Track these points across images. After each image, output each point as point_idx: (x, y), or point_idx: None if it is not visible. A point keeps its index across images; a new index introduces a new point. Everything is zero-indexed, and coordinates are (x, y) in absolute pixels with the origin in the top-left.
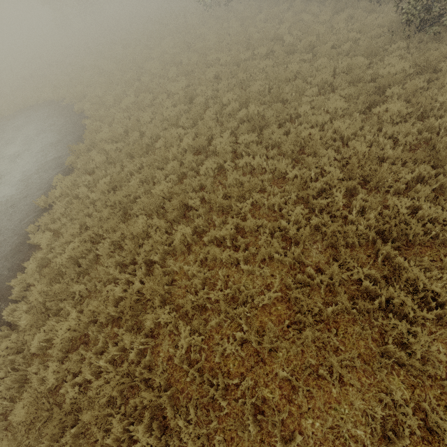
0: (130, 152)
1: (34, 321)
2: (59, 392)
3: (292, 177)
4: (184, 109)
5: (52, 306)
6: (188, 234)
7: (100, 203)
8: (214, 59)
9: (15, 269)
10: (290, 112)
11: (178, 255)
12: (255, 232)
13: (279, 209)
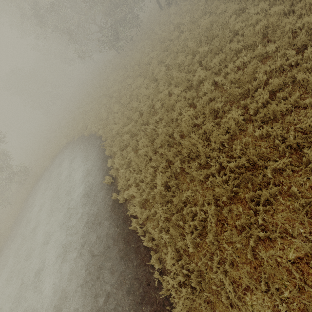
0: (142, 122)
1: (173, 232)
2: (239, 266)
3: (273, 51)
4: (154, 85)
5: (175, 220)
6: (236, 118)
7: (150, 152)
8: (148, 59)
9: (122, 222)
10: (228, 36)
11: (237, 138)
12: (283, 89)
13: (284, 70)
